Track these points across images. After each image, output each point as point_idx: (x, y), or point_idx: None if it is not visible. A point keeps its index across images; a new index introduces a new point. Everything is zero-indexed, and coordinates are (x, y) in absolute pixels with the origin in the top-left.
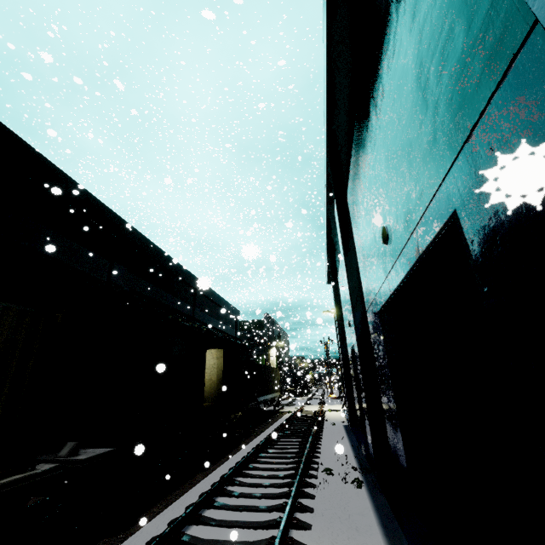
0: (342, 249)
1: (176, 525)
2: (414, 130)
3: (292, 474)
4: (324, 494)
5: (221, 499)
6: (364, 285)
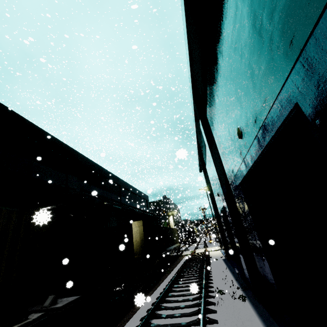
0: (209, 148)
1: None
2: (254, 60)
3: (198, 297)
4: (222, 308)
5: (155, 321)
6: (226, 169)
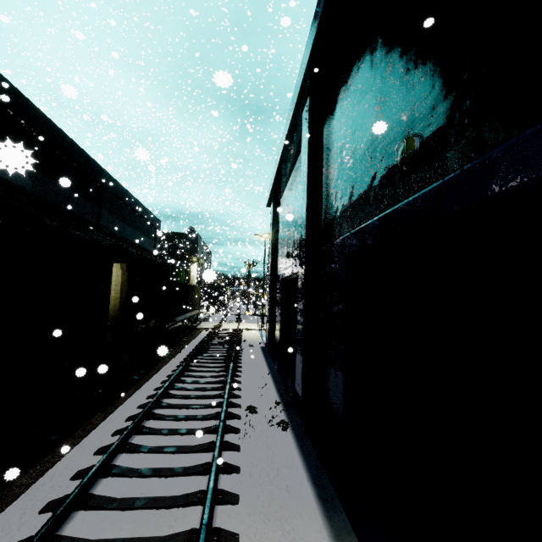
0: (307, 166)
1: (48, 528)
2: None
3: (213, 416)
4: (249, 442)
5: (124, 458)
6: (325, 217)
